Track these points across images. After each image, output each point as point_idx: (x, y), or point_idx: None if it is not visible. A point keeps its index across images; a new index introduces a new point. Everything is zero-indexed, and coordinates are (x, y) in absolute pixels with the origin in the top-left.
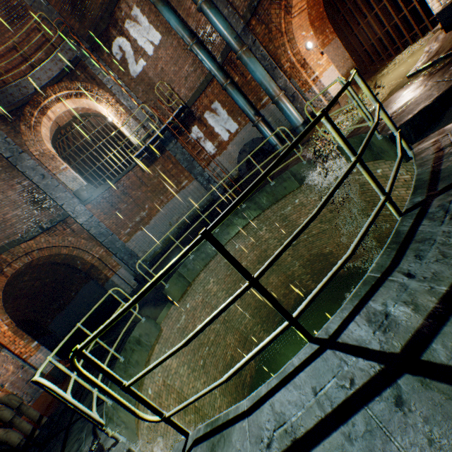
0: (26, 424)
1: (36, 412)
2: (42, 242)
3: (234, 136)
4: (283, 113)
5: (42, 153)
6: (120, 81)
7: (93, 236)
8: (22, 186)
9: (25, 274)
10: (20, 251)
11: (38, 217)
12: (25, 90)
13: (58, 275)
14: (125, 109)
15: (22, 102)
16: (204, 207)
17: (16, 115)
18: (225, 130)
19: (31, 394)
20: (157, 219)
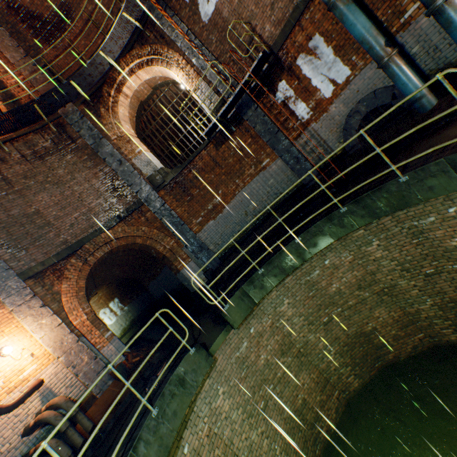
0: (77, 436)
1: (89, 422)
2: (119, 232)
3: (341, 89)
4: (450, 31)
5: (119, 137)
6: (189, 33)
7: (165, 225)
8: (104, 173)
9: (118, 251)
10: (101, 241)
11: (117, 206)
12: (100, 67)
13: (144, 253)
14: (196, 70)
15: (101, 81)
16: (289, 193)
17: (97, 97)
18: (328, 80)
19: (100, 386)
20: (231, 208)
